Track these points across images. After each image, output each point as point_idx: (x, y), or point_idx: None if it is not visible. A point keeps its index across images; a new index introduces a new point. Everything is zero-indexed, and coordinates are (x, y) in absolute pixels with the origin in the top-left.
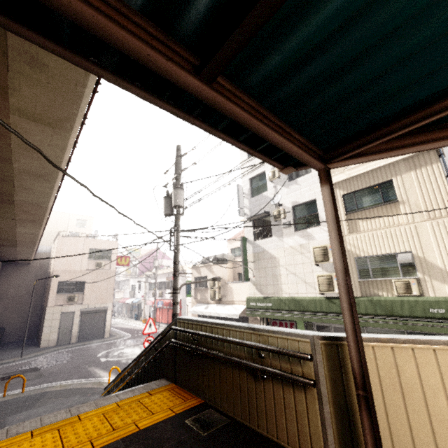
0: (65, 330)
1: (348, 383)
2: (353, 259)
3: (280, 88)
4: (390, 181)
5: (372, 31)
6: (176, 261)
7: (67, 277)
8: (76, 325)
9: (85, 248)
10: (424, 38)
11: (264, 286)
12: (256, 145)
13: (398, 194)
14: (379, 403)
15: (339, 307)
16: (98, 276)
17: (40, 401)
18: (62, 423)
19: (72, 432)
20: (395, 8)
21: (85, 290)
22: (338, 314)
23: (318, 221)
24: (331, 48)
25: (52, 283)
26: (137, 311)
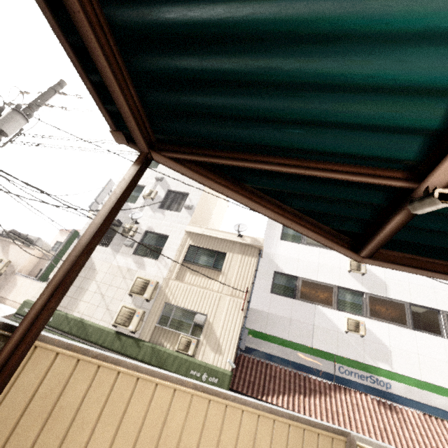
0: None
1: None
2: (164, 303)
3: (128, 7)
4: (225, 254)
5: (212, 19)
6: None
7: None
8: None
9: None
10: (244, 72)
11: None
12: (89, 67)
13: (224, 266)
14: (5, 432)
15: (122, 346)
16: None
17: None
18: None
19: None
20: (231, 13)
21: None
22: (116, 353)
23: (159, 256)
24: (181, 5)
25: None
26: None
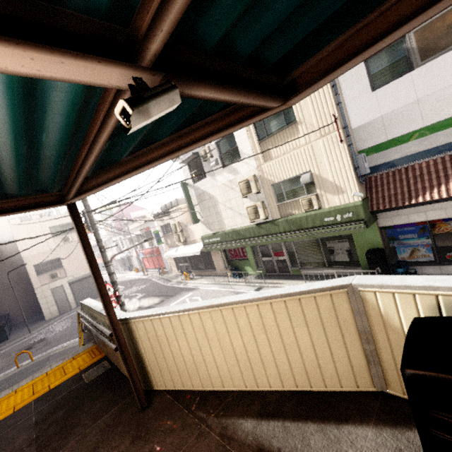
0: (61, 301)
1: (136, 343)
2: (270, 186)
3: None
4: None
5: None
6: (98, 239)
7: (40, 259)
8: (70, 295)
9: (44, 229)
10: None
11: (212, 224)
12: None
13: (296, 114)
14: (151, 351)
15: (266, 230)
16: (70, 250)
17: (46, 363)
18: (3, 398)
19: (6, 403)
20: None
21: (63, 265)
22: (266, 236)
23: (240, 154)
24: None
25: (28, 269)
26: (129, 263)
